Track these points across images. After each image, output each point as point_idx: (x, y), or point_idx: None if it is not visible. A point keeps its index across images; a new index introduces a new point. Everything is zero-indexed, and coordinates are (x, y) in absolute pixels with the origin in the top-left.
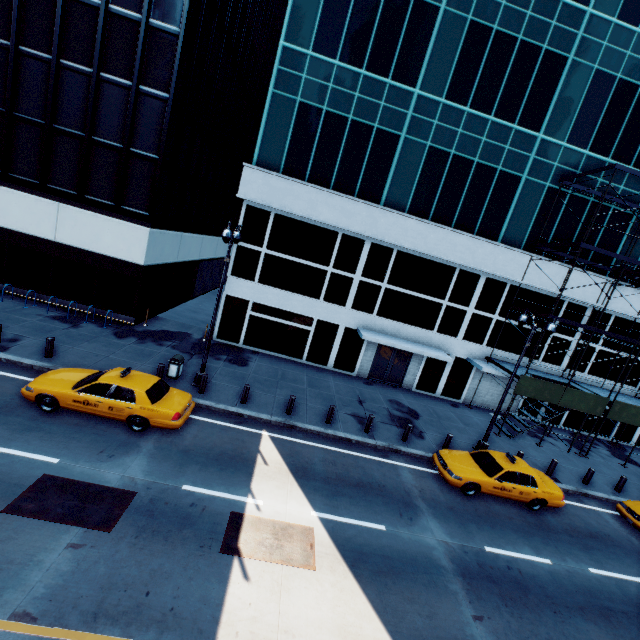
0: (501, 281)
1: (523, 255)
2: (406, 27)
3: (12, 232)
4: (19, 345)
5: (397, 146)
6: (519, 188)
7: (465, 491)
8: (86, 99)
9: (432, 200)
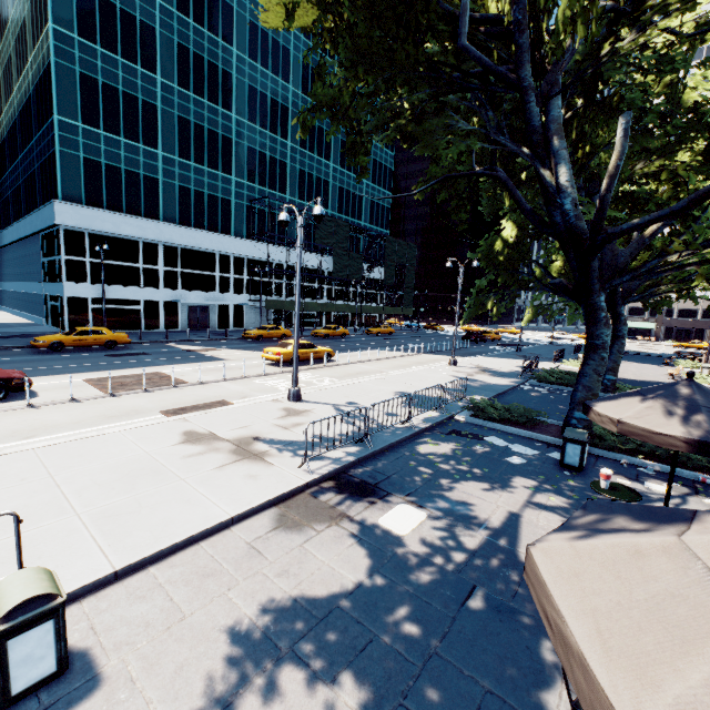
0: (241, 257)
1: (247, 241)
2: (141, 115)
3: None
4: None
5: (159, 185)
6: (233, 206)
7: (259, 339)
8: None
9: (190, 216)
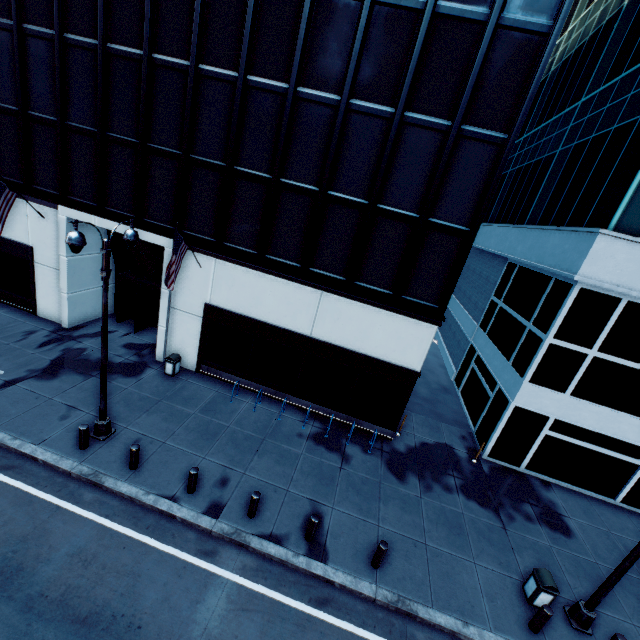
0: None
1: None
2: None
3: (263, 324)
4: (329, 533)
5: None
6: None
7: None
8: (377, 152)
9: None
